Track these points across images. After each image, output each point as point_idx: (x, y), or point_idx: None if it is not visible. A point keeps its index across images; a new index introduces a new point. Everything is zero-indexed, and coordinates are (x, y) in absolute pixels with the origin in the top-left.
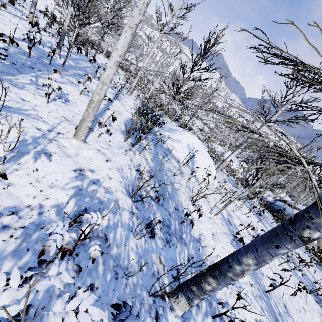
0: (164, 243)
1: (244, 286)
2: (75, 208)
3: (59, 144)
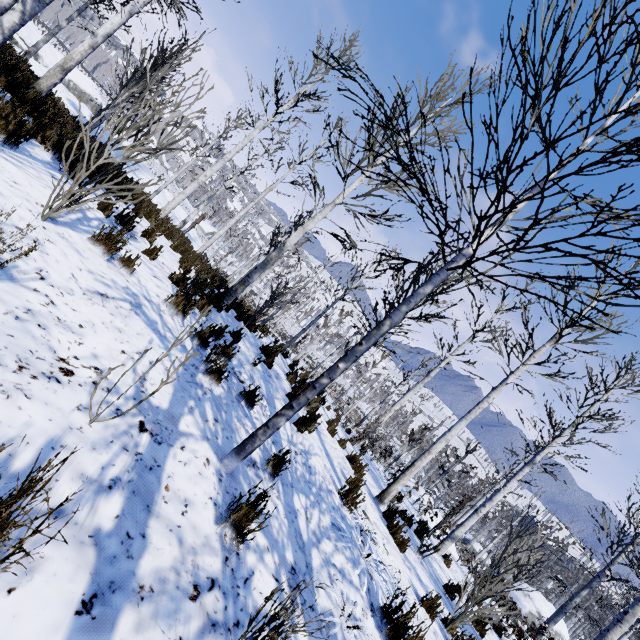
0: None
1: None
2: None
3: None
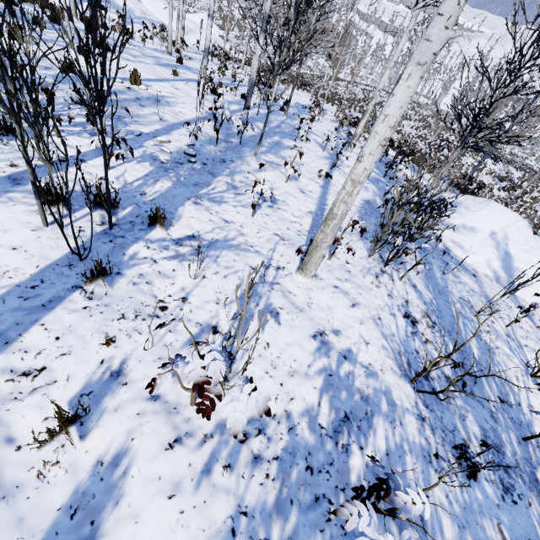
0: (500, 493)
1: None
2: (331, 414)
3: (283, 288)
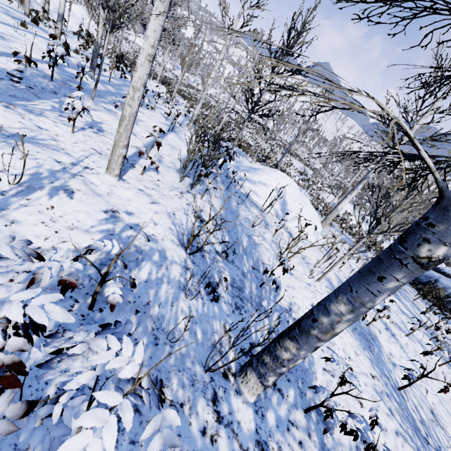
0: (232, 309)
1: (361, 376)
2: (102, 255)
3: (86, 180)
